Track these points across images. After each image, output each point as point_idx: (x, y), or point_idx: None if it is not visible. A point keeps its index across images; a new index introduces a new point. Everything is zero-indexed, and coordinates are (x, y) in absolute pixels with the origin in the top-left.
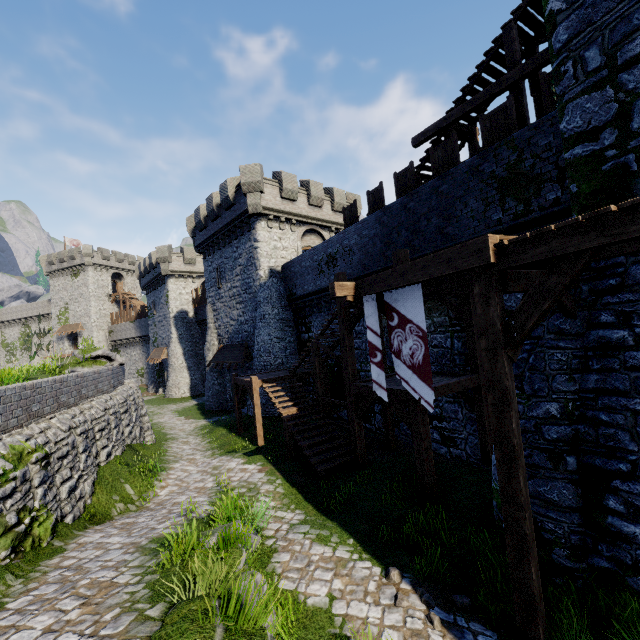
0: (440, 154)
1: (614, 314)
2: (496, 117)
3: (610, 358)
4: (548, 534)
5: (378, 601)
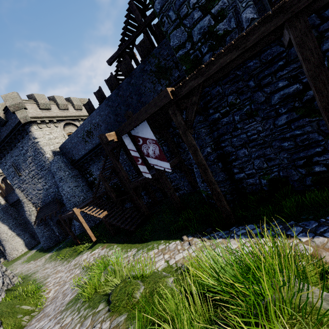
0: (124, 66)
1: (213, 109)
2: (142, 45)
3: (217, 124)
4: (223, 192)
5: (184, 249)
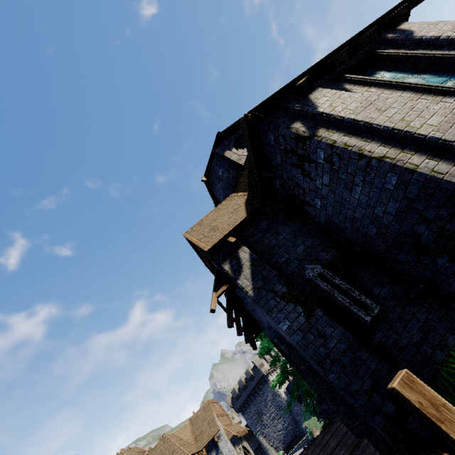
0: None
1: None
2: None
3: None
4: None
5: None
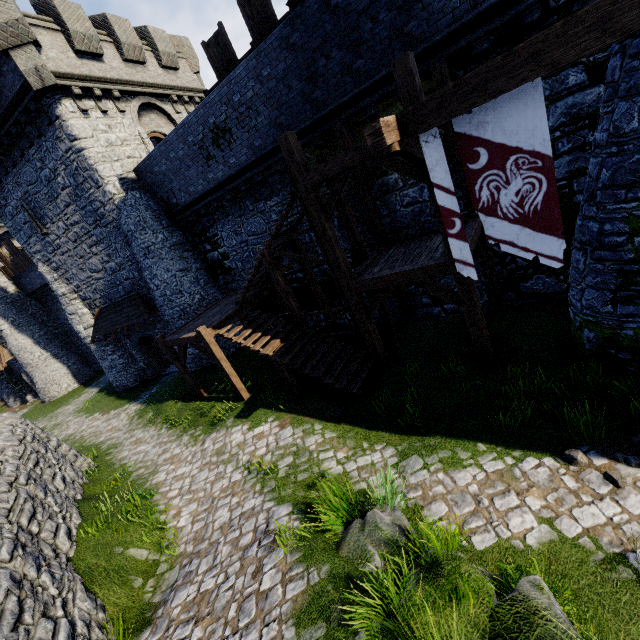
0: None
1: None
2: None
3: None
4: None
5: (596, 494)
